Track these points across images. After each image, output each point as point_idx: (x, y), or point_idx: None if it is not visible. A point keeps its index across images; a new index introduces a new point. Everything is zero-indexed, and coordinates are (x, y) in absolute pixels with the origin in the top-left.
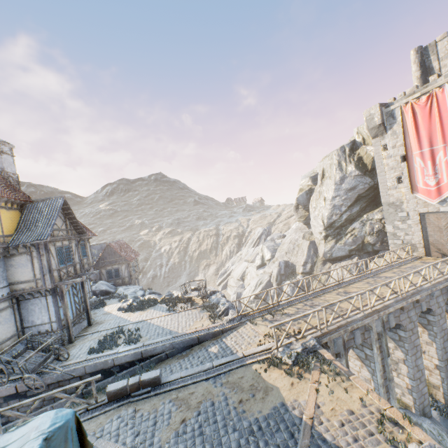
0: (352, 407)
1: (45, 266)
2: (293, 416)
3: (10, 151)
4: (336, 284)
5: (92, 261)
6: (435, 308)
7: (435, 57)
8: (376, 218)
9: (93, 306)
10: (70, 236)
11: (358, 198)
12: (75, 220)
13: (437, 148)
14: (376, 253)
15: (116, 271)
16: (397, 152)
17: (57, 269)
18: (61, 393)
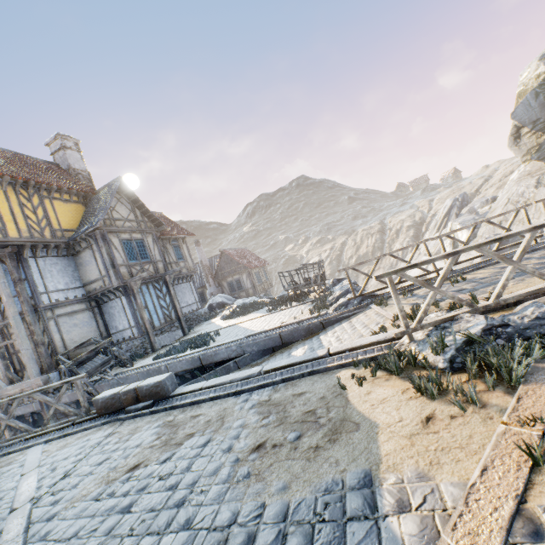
0: None
1: (107, 260)
2: (386, 540)
3: (76, 147)
4: None
5: (192, 266)
6: None
7: None
8: None
9: (202, 318)
10: (143, 229)
11: None
12: (145, 208)
13: None
14: None
15: (237, 282)
16: None
17: (125, 265)
18: (41, 395)
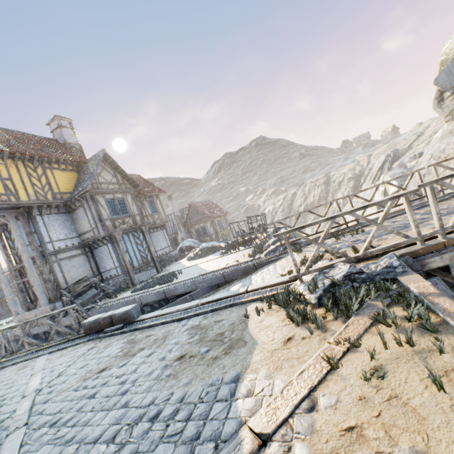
0: (443, 452)
1: (95, 216)
2: (231, 412)
3: (70, 125)
4: None
5: (165, 217)
6: None
7: None
8: None
9: (174, 259)
10: (123, 189)
11: None
12: (124, 173)
13: None
14: None
15: (203, 229)
16: None
17: (109, 219)
18: (46, 320)
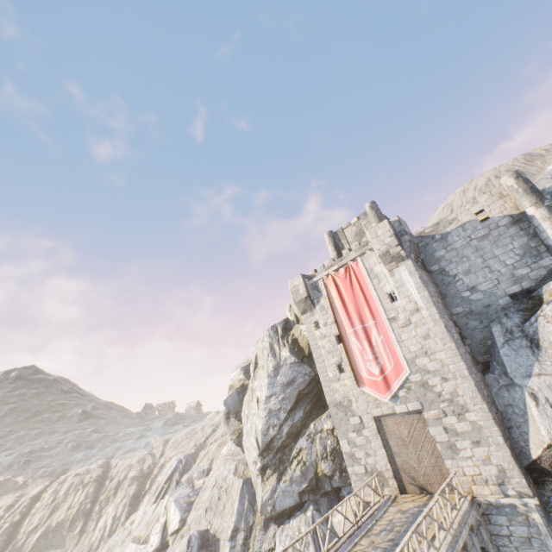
0: None
1: None
2: None
3: None
4: None
5: None
6: None
7: (345, 241)
8: (326, 427)
9: None
10: None
11: (299, 396)
12: None
13: (369, 325)
14: (338, 491)
15: None
16: (331, 330)
17: None
18: None
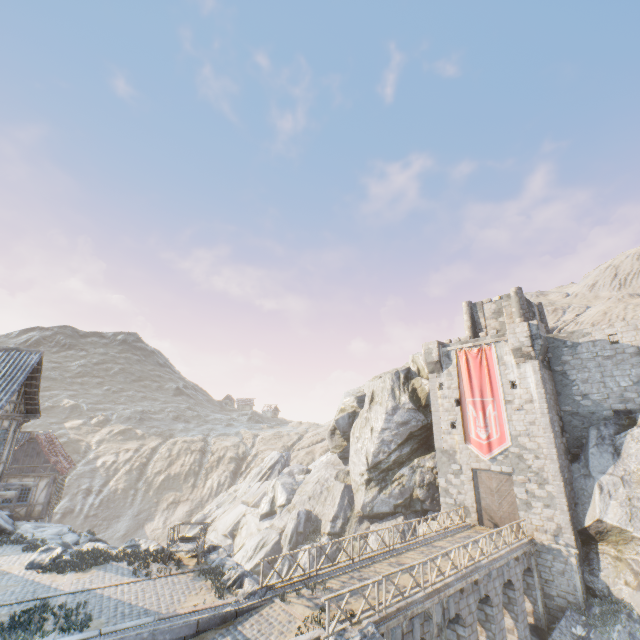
0: None
1: None
2: None
3: None
4: (386, 550)
5: (8, 462)
6: (492, 595)
7: (482, 315)
8: (427, 465)
9: None
10: (15, 413)
11: (409, 436)
12: (37, 389)
13: (487, 401)
14: (425, 513)
15: (25, 488)
16: (452, 394)
17: None
18: None
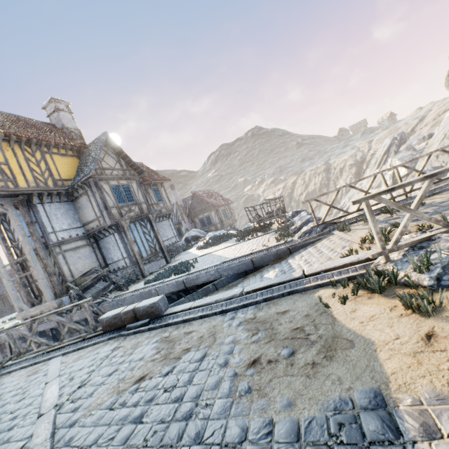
0: None
1: (100, 203)
2: None
3: (67, 109)
4: None
5: (170, 206)
6: None
7: None
8: None
9: (181, 249)
10: (128, 176)
11: None
12: (128, 158)
13: None
14: None
15: (207, 218)
16: None
17: (115, 207)
18: (56, 316)
